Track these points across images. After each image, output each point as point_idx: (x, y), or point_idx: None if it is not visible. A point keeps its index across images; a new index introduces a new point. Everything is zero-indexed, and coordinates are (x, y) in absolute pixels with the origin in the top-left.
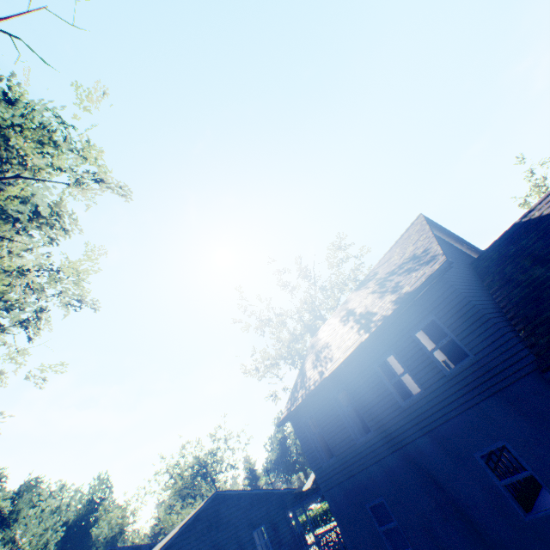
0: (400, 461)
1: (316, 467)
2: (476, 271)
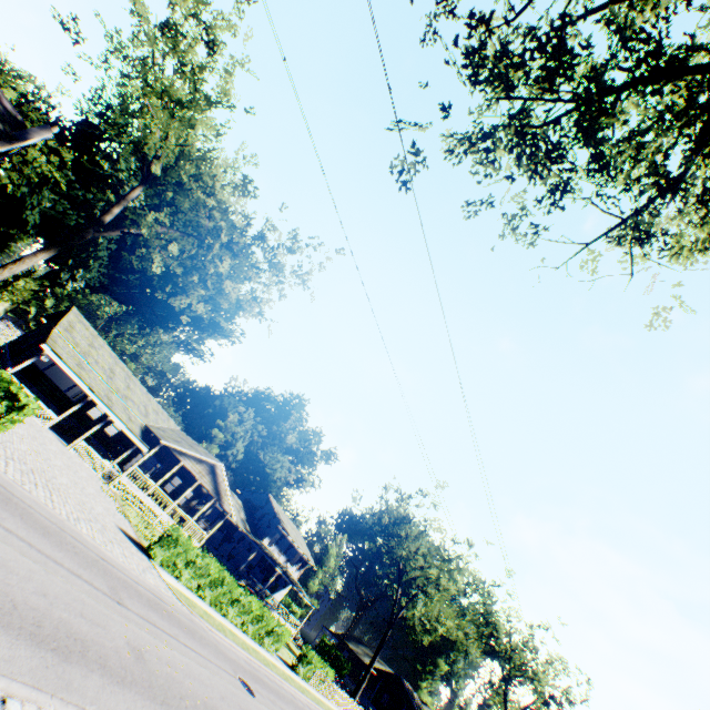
0: None
1: None
2: None
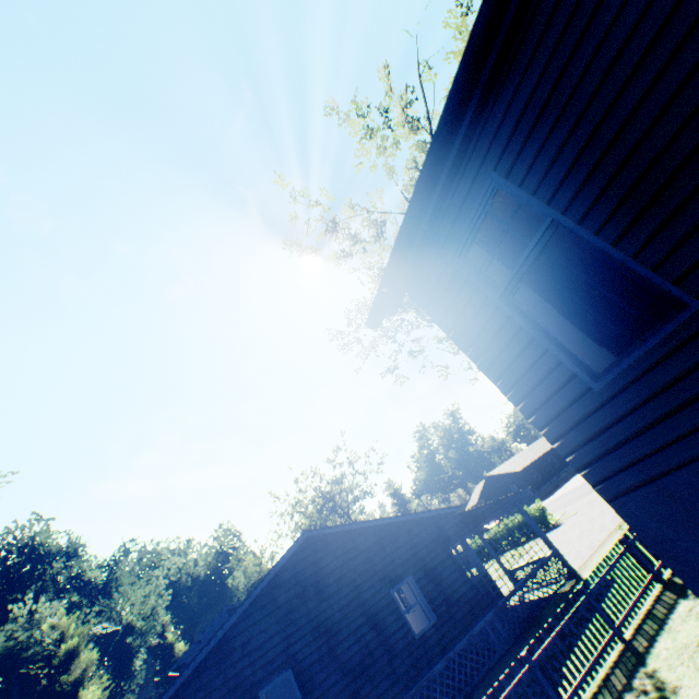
0: None
1: (553, 404)
2: None
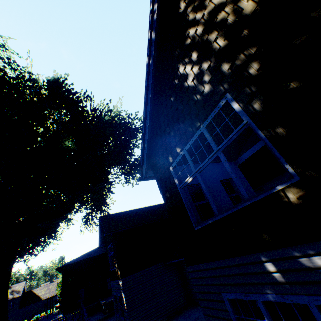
0: None
1: None
2: (23, 294)
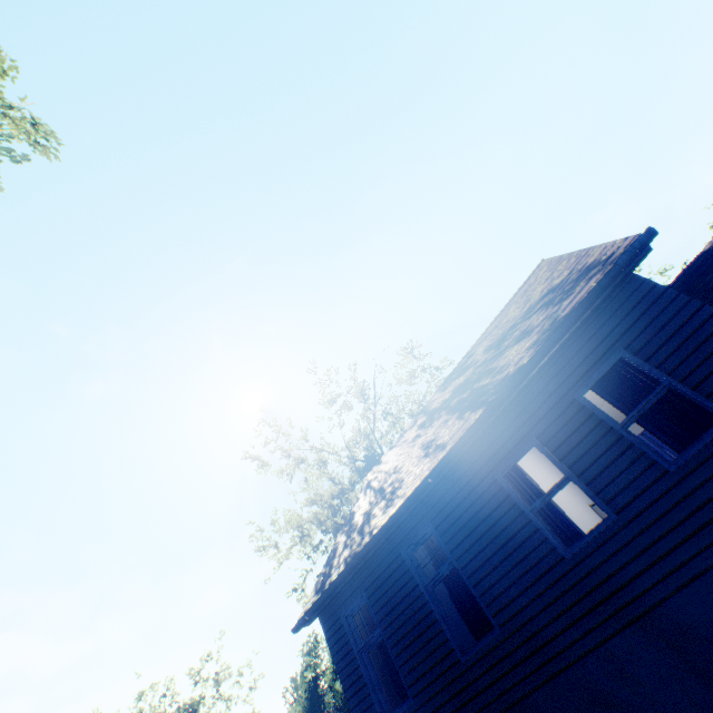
0: (572, 704)
1: None
2: None
